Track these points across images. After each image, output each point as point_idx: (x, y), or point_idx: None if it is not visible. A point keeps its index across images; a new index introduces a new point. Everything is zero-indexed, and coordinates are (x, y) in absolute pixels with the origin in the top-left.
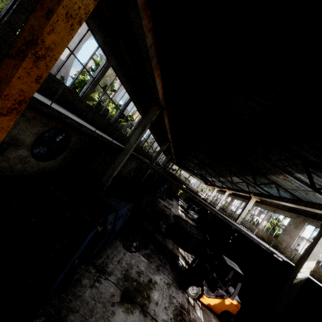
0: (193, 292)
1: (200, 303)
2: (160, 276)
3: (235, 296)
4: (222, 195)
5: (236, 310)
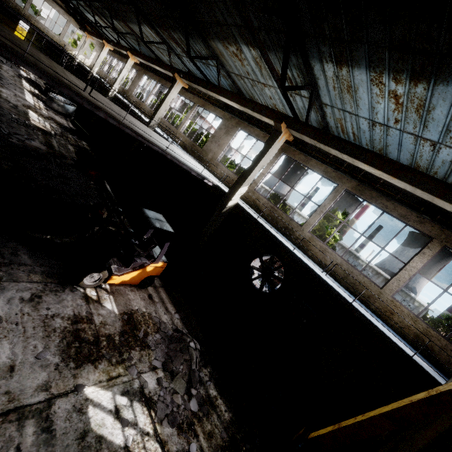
0: (94, 280)
1: (109, 283)
2: (5, 296)
3: (161, 258)
4: (119, 64)
5: (161, 271)
